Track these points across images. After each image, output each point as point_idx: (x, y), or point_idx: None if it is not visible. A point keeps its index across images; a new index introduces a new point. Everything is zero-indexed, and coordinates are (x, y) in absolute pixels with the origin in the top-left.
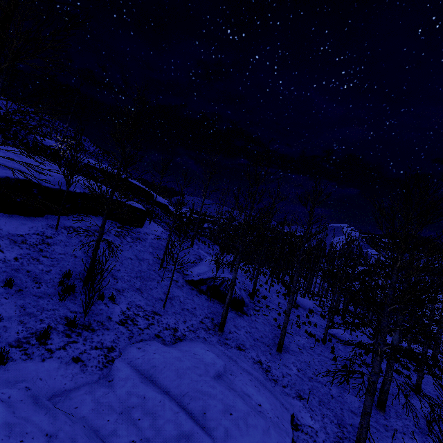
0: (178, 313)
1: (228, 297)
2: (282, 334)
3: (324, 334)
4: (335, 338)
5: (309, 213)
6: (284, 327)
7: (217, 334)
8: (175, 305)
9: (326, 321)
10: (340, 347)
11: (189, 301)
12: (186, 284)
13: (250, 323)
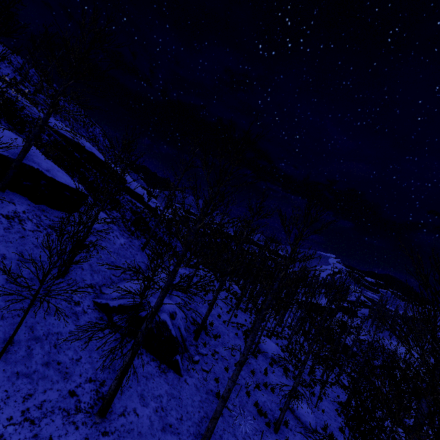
0: (26, 375)
1: (127, 360)
2: (208, 429)
3: (279, 417)
4: (294, 417)
5: (291, 247)
6: (215, 417)
7: (88, 423)
8: (35, 354)
9: (288, 380)
10: (297, 438)
11: (76, 344)
12: (93, 310)
13: (174, 387)
